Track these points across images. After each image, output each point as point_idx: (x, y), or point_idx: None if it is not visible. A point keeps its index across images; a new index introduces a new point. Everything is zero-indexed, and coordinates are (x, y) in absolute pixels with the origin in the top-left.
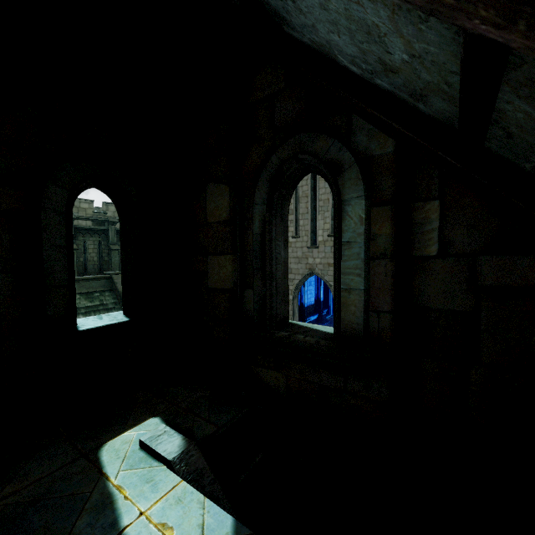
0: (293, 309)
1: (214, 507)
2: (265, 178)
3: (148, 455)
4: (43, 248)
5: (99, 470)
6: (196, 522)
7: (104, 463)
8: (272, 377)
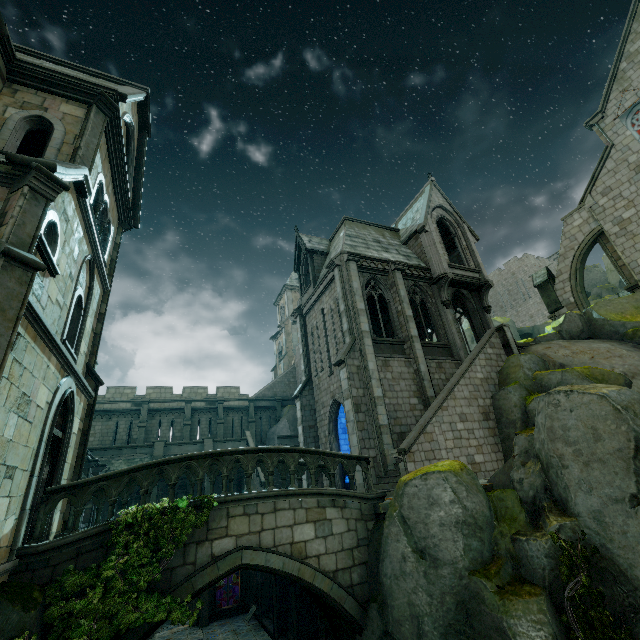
0: (331, 446)
1: None
2: None
3: None
4: None
5: None
6: None
7: None
8: None
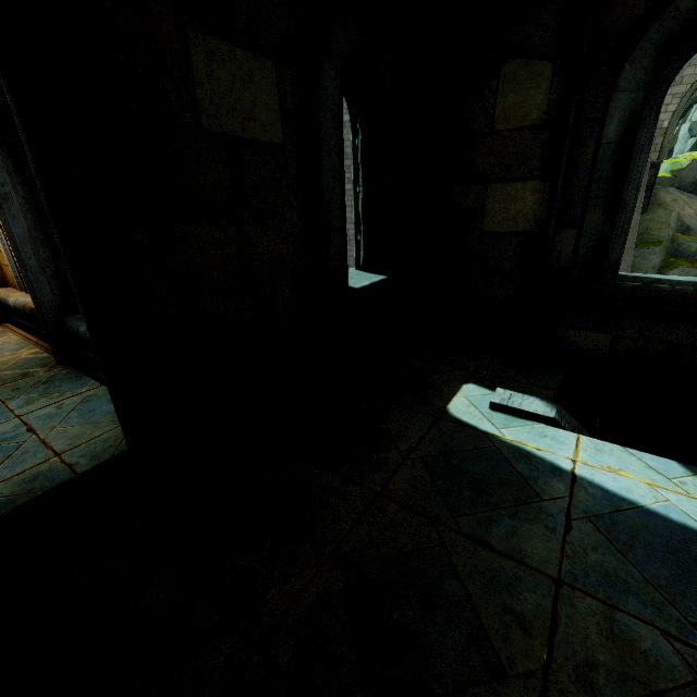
0: None
1: (643, 454)
2: (652, 41)
3: (509, 416)
4: (323, 173)
5: (474, 429)
6: (641, 466)
7: (472, 423)
8: (588, 339)
